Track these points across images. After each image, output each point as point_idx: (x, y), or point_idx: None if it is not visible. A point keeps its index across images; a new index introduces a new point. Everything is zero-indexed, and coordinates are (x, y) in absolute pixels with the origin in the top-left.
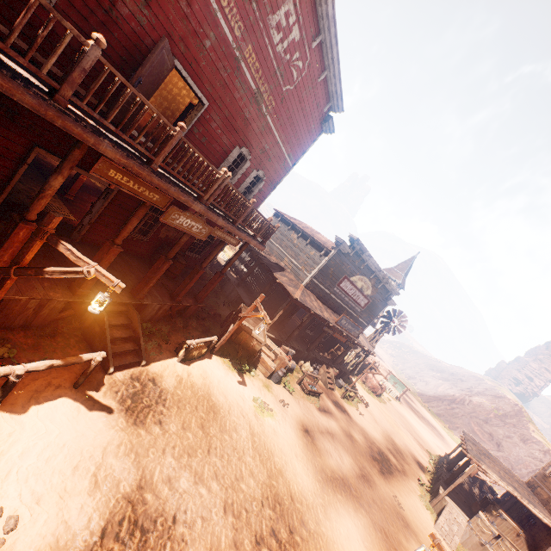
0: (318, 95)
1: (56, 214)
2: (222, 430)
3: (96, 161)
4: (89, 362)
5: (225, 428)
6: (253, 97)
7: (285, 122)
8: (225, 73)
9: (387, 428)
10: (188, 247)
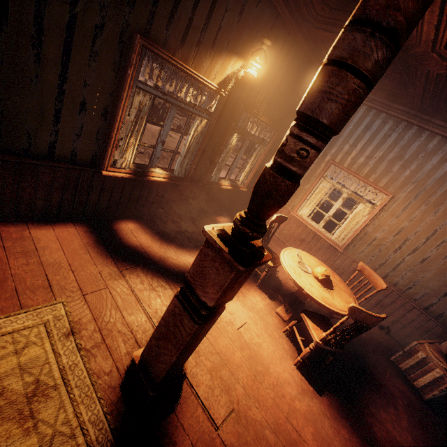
0: None
1: None
2: None
3: None
4: None
5: None
6: None
7: None
8: None
9: None
10: None
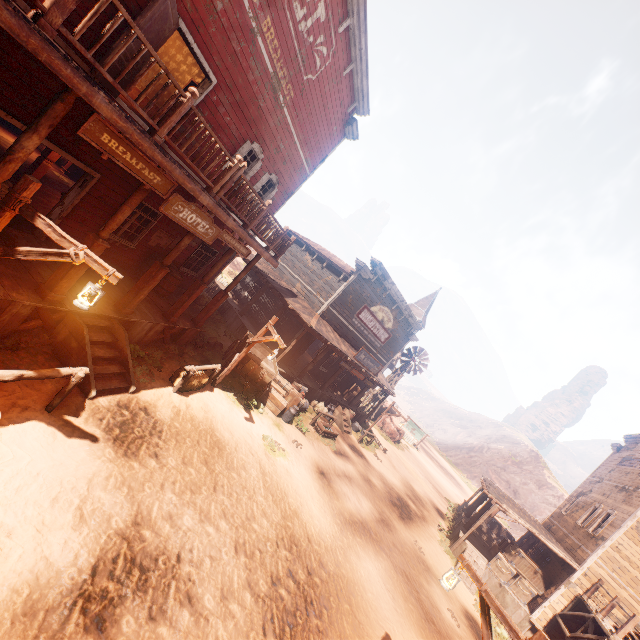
0: (342, 91)
1: (33, 179)
2: (229, 467)
3: (87, 119)
4: (68, 378)
5: (233, 465)
6: (269, 82)
7: (304, 119)
8: (239, 47)
9: (406, 475)
10: (183, 261)
